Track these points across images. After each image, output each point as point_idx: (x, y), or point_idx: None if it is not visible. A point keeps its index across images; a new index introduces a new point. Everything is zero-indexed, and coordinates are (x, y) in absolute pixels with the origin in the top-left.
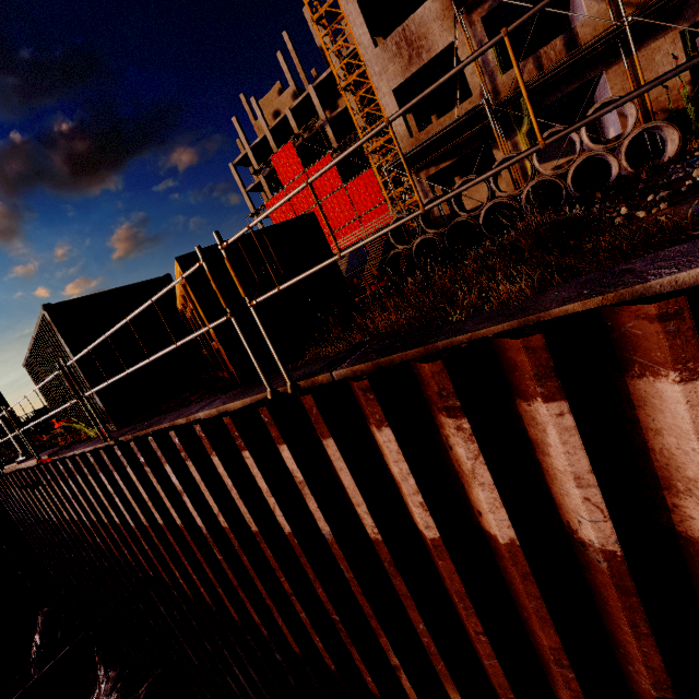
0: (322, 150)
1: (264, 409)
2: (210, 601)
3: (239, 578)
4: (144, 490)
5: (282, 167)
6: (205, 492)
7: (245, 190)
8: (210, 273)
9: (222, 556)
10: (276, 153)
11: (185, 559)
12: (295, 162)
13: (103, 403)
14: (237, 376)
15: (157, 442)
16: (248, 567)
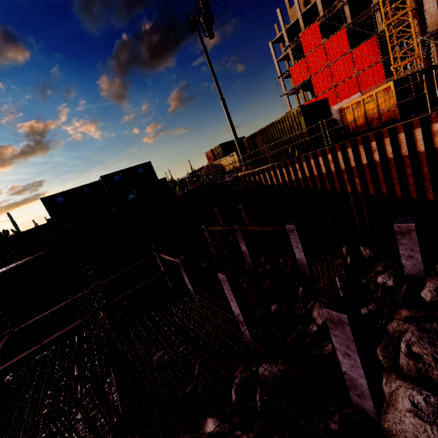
0: (336, 25)
1: (436, 113)
2: (361, 191)
3: (384, 177)
4: (352, 155)
5: (306, 41)
6: (389, 147)
7: (276, 60)
8: (425, 81)
9: (381, 170)
10: (304, 31)
11: (358, 177)
12: (317, 36)
13: (310, 141)
14: (400, 118)
15: (374, 135)
16: (394, 170)
